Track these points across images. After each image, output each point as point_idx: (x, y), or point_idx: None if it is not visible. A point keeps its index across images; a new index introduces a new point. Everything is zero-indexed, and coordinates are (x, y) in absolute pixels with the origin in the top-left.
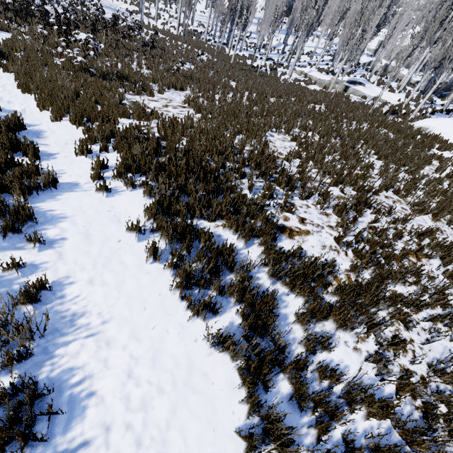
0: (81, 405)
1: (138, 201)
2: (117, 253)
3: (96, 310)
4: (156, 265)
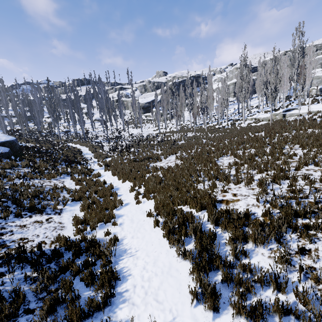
0: (126, 278)
1: (152, 204)
2: (143, 225)
3: (134, 247)
4: (158, 228)
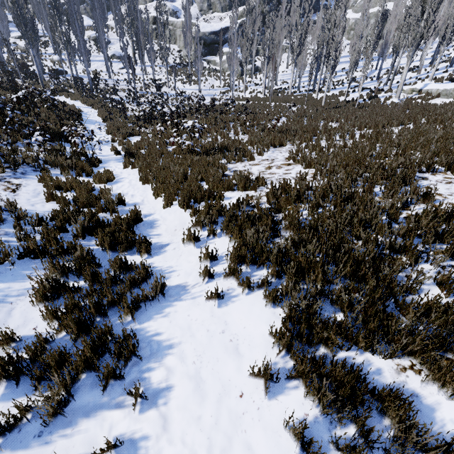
0: None
1: (258, 312)
2: (239, 422)
3: None
4: None
